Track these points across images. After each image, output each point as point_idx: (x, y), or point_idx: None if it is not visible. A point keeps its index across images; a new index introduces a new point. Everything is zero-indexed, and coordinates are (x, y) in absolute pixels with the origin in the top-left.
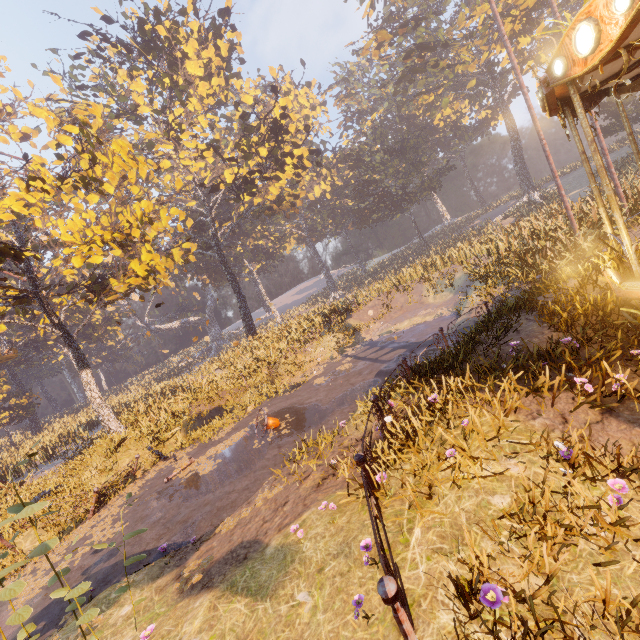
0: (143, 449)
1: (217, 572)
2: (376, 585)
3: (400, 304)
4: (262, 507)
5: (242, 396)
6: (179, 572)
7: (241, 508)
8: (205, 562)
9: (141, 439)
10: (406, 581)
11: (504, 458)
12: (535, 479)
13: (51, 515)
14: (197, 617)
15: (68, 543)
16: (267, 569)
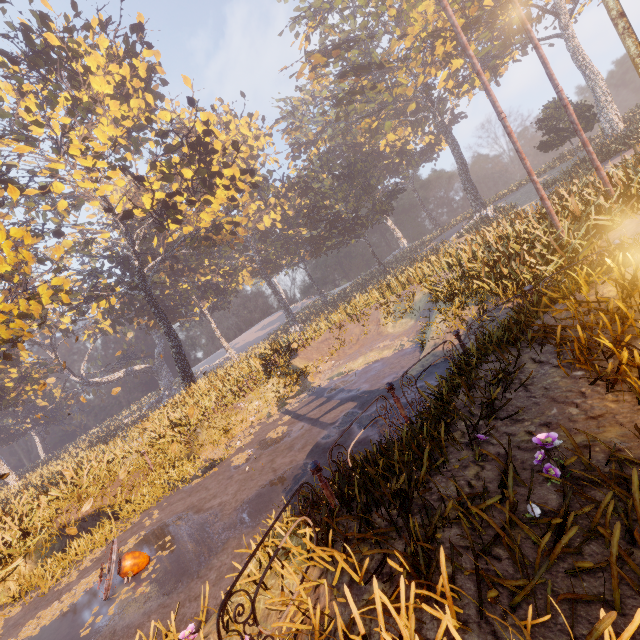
0: None
1: None
2: None
3: (355, 336)
4: None
5: (141, 485)
6: None
7: None
8: None
9: None
10: None
11: None
12: None
13: None
14: None
15: None
16: None
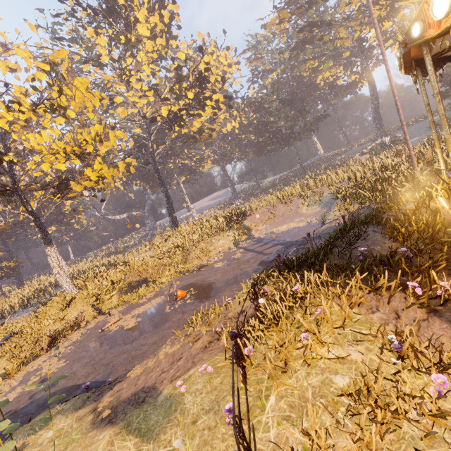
0: (88, 306)
1: (121, 410)
2: (235, 442)
3: (282, 212)
4: (163, 360)
5: (163, 272)
6: (95, 406)
7: (148, 358)
8: (114, 400)
9: (86, 299)
10: (259, 442)
11: (347, 344)
12: (370, 364)
13: (16, 350)
14: (98, 449)
15: (25, 372)
16: (156, 414)
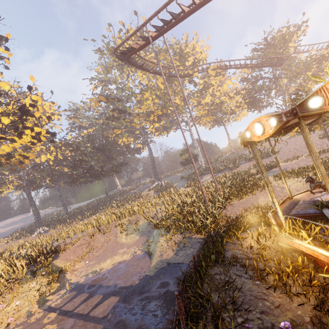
0: None
1: None
2: None
3: (101, 243)
4: None
5: None
6: None
7: None
8: None
9: None
10: None
11: None
12: None
13: None
14: None
15: None
16: None
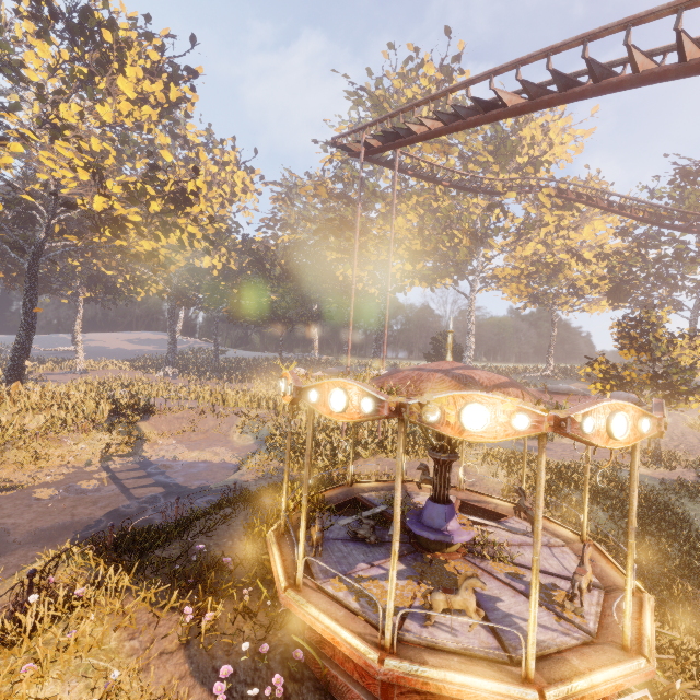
0: None
1: None
2: None
3: (207, 427)
4: None
5: None
6: None
7: None
8: None
9: None
10: None
11: (72, 679)
12: None
13: None
14: None
15: None
16: None
